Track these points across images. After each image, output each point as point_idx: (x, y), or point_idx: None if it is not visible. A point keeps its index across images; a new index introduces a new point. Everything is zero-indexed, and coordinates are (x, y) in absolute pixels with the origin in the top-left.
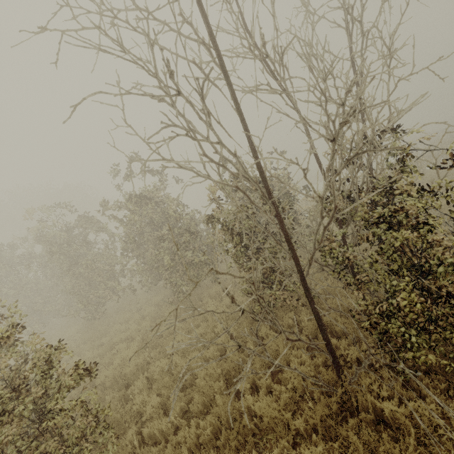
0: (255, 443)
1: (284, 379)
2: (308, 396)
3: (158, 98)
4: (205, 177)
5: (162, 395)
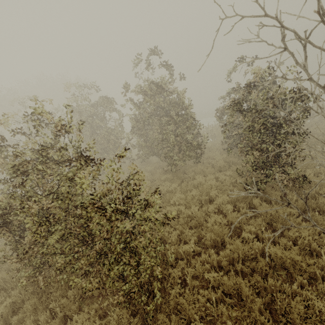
0: (267, 274)
1: (287, 236)
2: (309, 252)
3: None
4: (305, 41)
5: (175, 229)
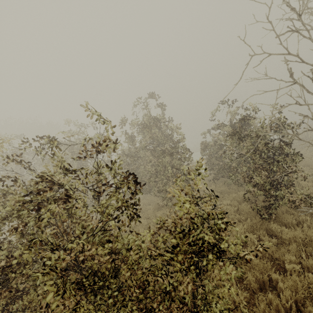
0: None
1: None
2: None
3: (291, 7)
4: None
5: None
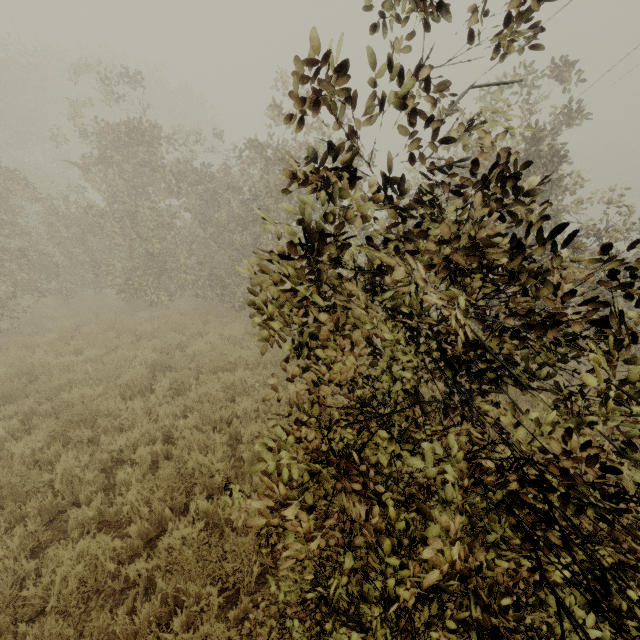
0: None
1: None
2: None
3: None
4: None
5: None
